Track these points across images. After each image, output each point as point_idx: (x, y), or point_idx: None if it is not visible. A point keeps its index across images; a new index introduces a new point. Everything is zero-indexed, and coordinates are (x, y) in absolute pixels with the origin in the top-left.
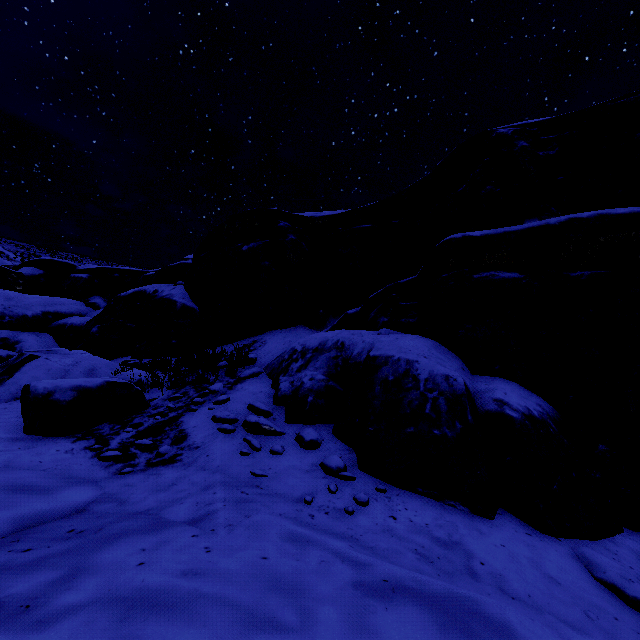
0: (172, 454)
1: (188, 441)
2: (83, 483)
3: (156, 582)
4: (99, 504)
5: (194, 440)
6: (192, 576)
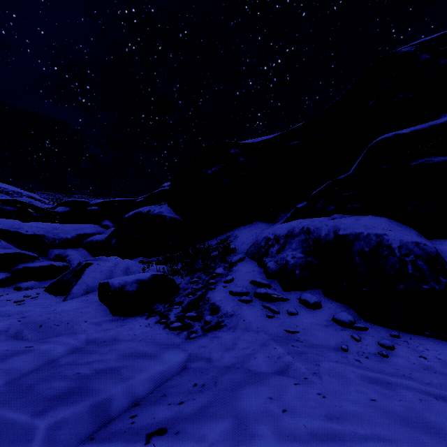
0: (216, 321)
1: (222, 311)
2: (171, 348)
3: (316, 427)
4: (193, 362)
5: (226, 310)
6: (337, 420)
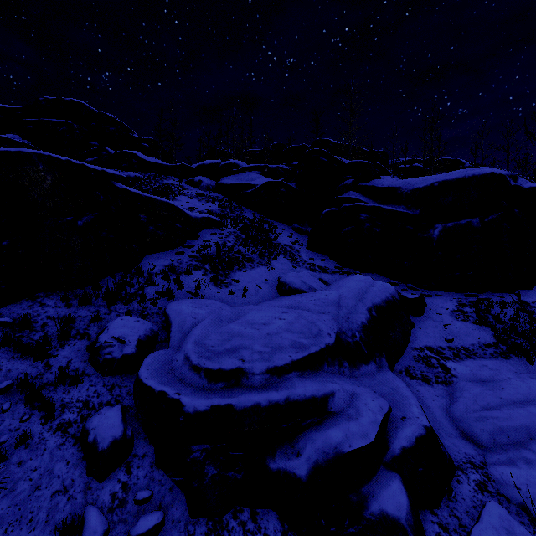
0: None
1: None
2: None
3: None
4: None
5: None
6: None
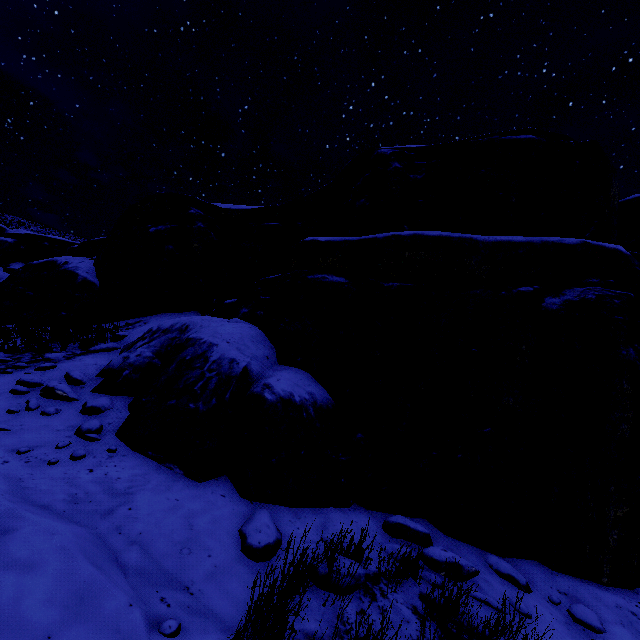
0: None
1: None
2: None
3: None
4: None
5: None
6: None
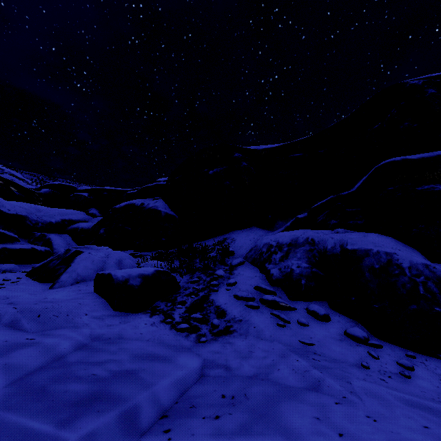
0: (224, 326)
1: (229, 315)
2: (182, 351)
3: None
4: (210, 369)
5: (233, 314)
6: None
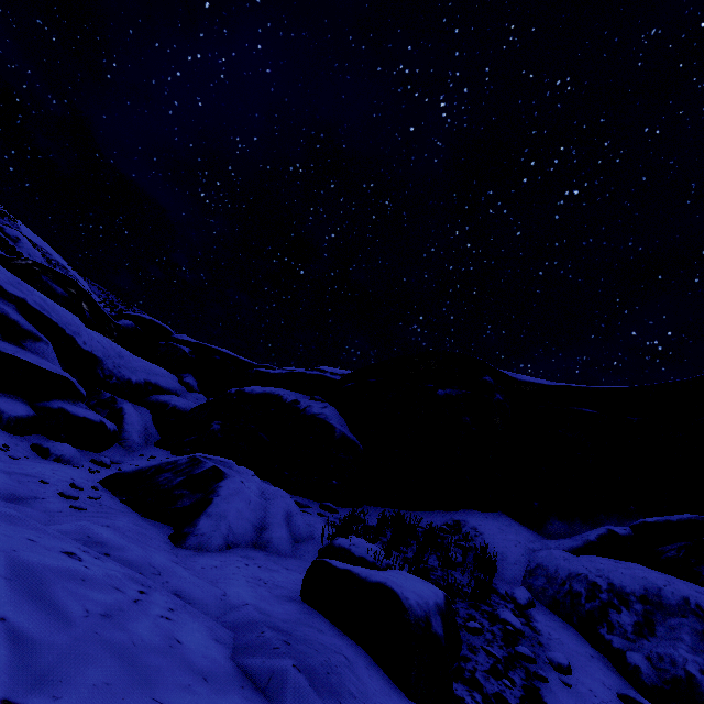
0: None
1: None
2: None
3: None
4: None
5: None
6: None
